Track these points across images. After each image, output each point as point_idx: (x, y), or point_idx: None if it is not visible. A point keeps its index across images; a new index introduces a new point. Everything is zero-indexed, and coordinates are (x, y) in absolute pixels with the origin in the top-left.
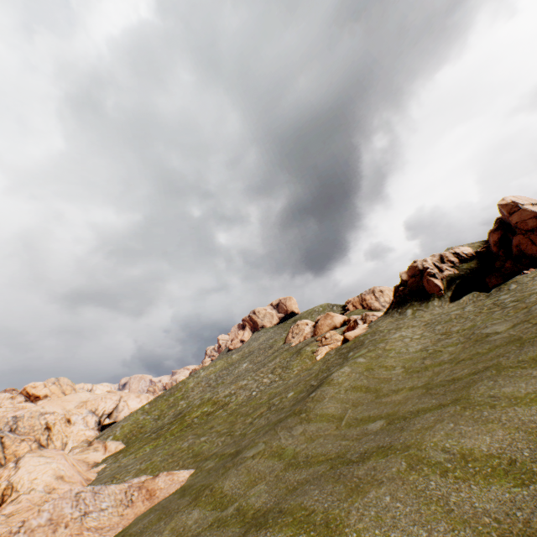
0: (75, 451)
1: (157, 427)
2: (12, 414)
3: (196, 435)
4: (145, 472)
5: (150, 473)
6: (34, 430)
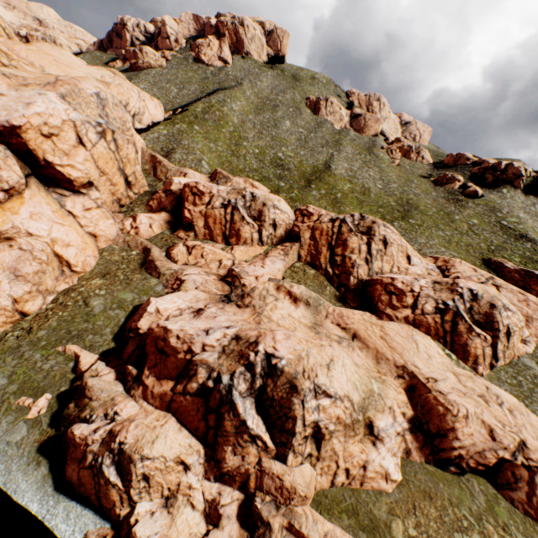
0: (195, 174)
1: (270, 175)
2: (87, 89)
3: (437, 229)
4: (451, 249)
5: (456, 250)
6: (127, 129)
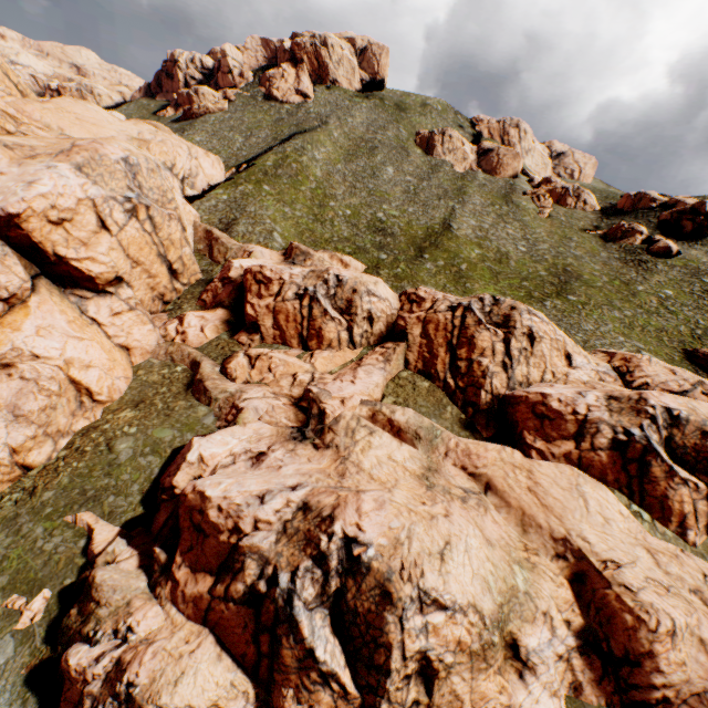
0: (263, 253)
1: (367, 244)
2: (112, 155)
3: (611, 307)
4: (634, 337)
5: (642, 339)
6: (169, 201)
